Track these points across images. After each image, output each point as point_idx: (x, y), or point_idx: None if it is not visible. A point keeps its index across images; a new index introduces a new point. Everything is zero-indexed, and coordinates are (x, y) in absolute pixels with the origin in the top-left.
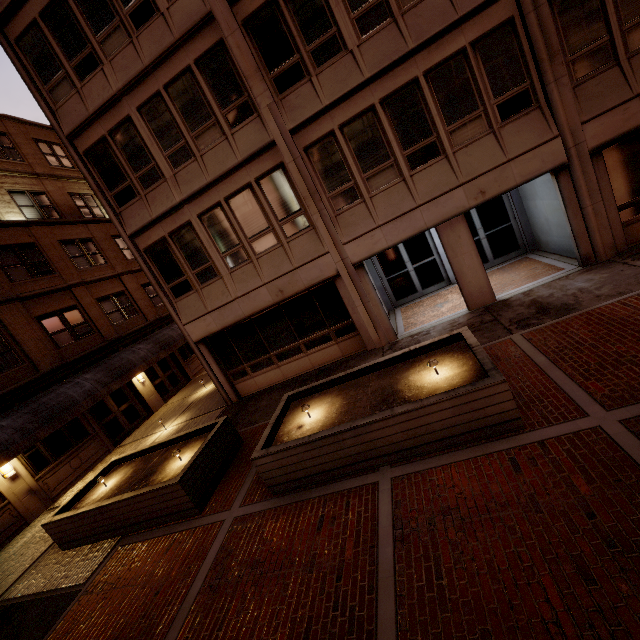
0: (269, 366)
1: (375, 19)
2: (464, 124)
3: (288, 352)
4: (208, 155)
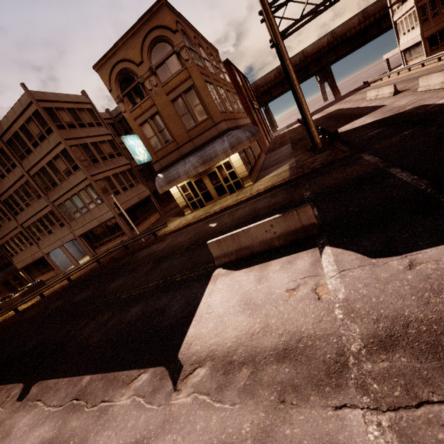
0: (41, 276)
1: (28, 205)
2: (54, 227)
3: (43, 272)
4: (6, 226)
